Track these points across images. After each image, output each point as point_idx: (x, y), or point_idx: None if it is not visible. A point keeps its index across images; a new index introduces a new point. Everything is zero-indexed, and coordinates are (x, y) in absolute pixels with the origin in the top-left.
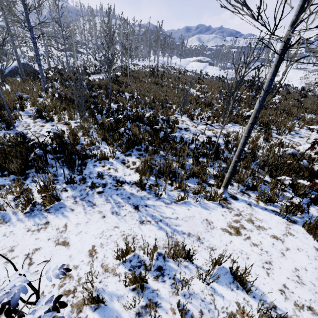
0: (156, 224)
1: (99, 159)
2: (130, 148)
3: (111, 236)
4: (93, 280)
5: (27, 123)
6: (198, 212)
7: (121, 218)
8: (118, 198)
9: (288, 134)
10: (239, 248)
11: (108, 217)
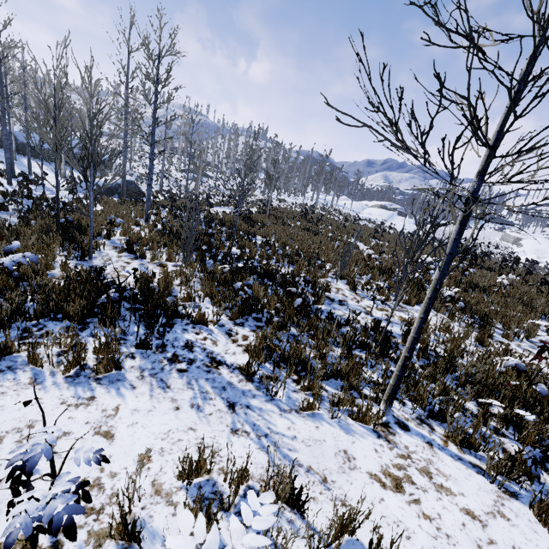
0: (256, 440)
1: (193, 321)
2: (245, 315)
3: (180, 441)
4: (132, 503)
5: (109, 256)
6: (334, 436)
7: (203, 417)
8: (207, 386)
9: (525, 340)
10: (395, 515)
11: (183, 411)
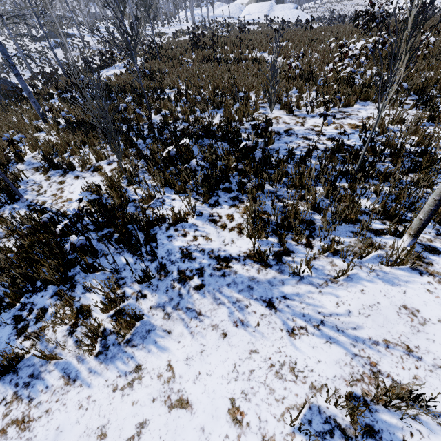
0: (318, 333)
1: (172, 223)
2: (213, 191)
3: (252, 372)
4: None
5: (37, 184)
6: (383, 294)
7: (254, 332)
8: (233, 293)
9: None
10: None
11: (232, 335)
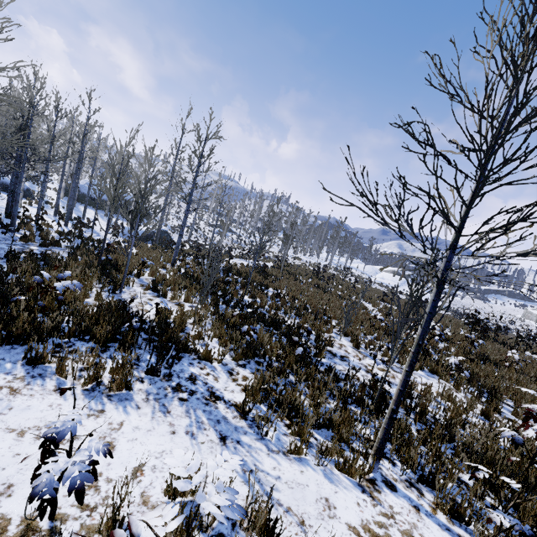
0: (242, 474)
1: (200, 357)
2: (247, 358)
3: None
4: (122, 507)
5: (136, 292)
6: (317, 483)
7: (195, 444)
8: (203, 416)
9: None
10: None
11: (179, 436)
